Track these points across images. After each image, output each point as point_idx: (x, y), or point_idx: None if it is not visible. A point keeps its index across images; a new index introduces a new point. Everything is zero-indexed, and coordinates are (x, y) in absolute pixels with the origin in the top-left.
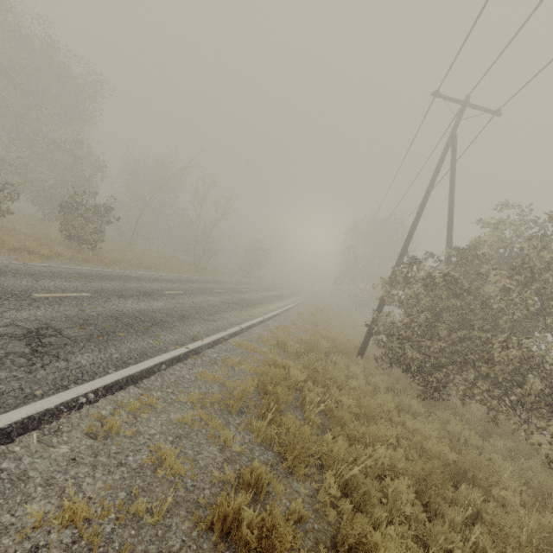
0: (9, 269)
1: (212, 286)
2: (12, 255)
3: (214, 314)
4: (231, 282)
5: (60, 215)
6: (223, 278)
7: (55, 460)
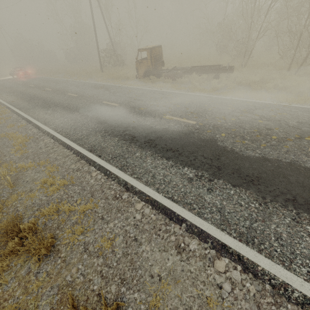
0: None
1: None
2: None
3: None
4: None
5: None
6: None
7: None
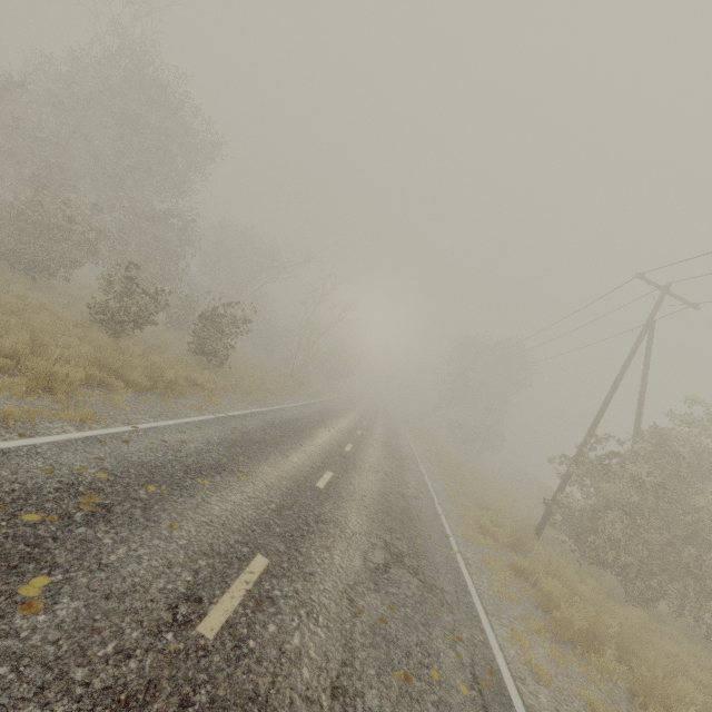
0: (243, 434)
1: (345, 422)
2: (193, 394)
3: (408, 485)
4: (341, 408)
5: (199, 327)
6: (321, 396)
7: (552, 711)
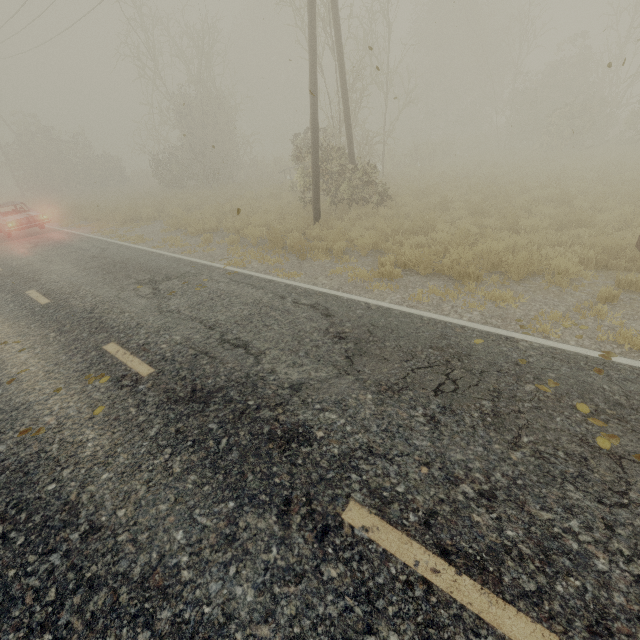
0: None
1: None
2: None
3: None
4: None
5: None
6: None
7: None
